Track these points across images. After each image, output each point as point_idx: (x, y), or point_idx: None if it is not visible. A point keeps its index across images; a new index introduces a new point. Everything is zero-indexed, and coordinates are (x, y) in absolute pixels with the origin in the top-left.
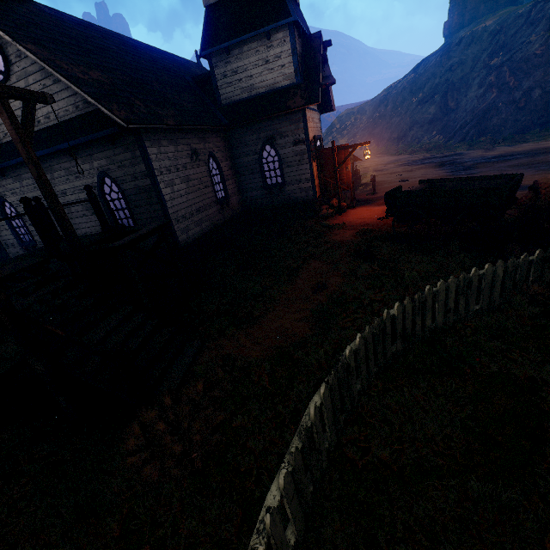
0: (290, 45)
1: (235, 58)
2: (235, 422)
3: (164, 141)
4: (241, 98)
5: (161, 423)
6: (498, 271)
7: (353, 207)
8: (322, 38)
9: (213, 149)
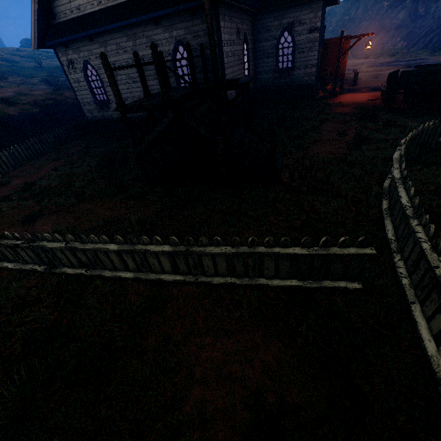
0: None
1: None
2: (329, 179)
3: (226, 17)
4: None
5: (296, 173)
6: None
7: (342, 93)
8: None
9: (246, 31)
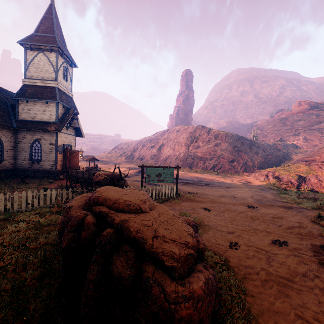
0: (56, 109)
1: (30, 104)
2: None
3: None
4: (29, 119)
5: None
6: (53, 193)
7: None
8: (76, 111)
9: (1, 135)
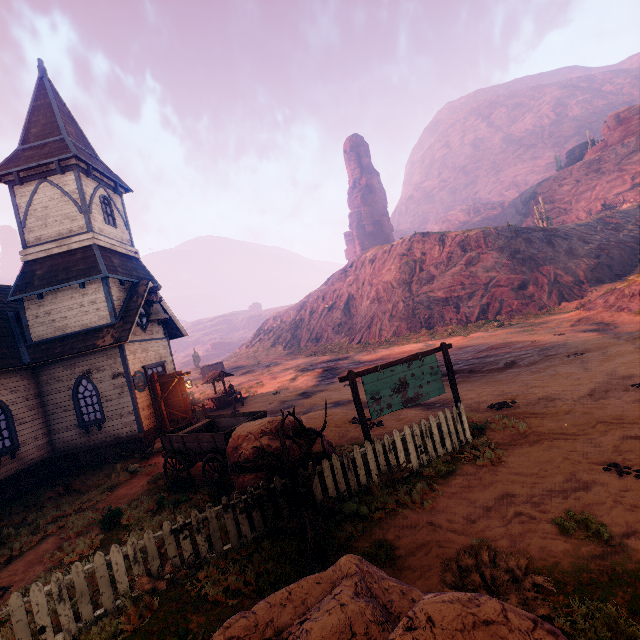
0: (105, 293)
1: (49, 301)
2: None
3: None
4: (54, 335)
5: None
6: (114, 559)
7: None
8: (152, 284)
9: None
